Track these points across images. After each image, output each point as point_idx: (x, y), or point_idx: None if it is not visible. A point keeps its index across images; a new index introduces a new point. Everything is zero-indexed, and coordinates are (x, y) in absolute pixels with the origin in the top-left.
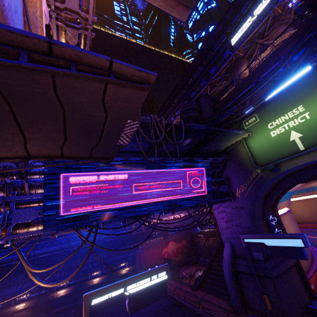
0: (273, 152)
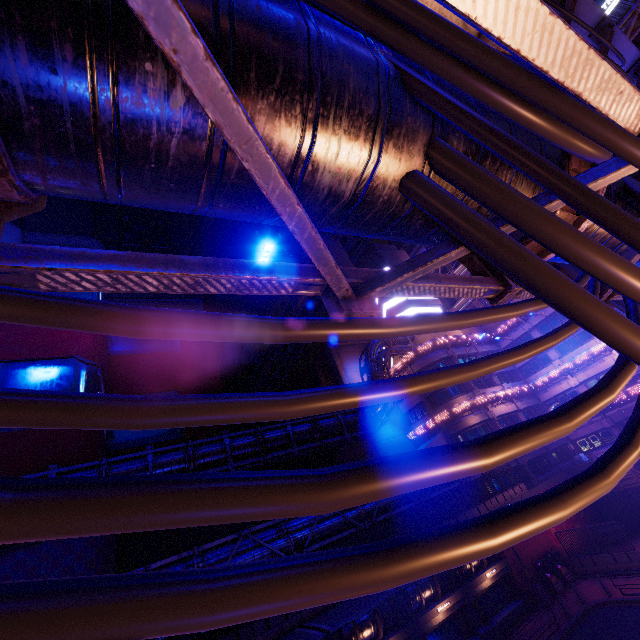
0: None
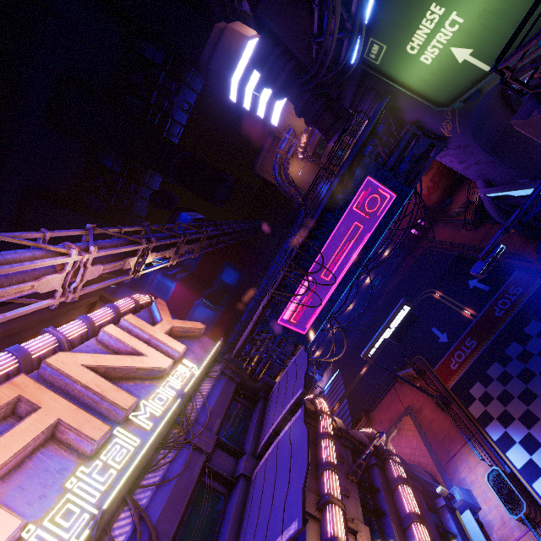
0: (447, 84)
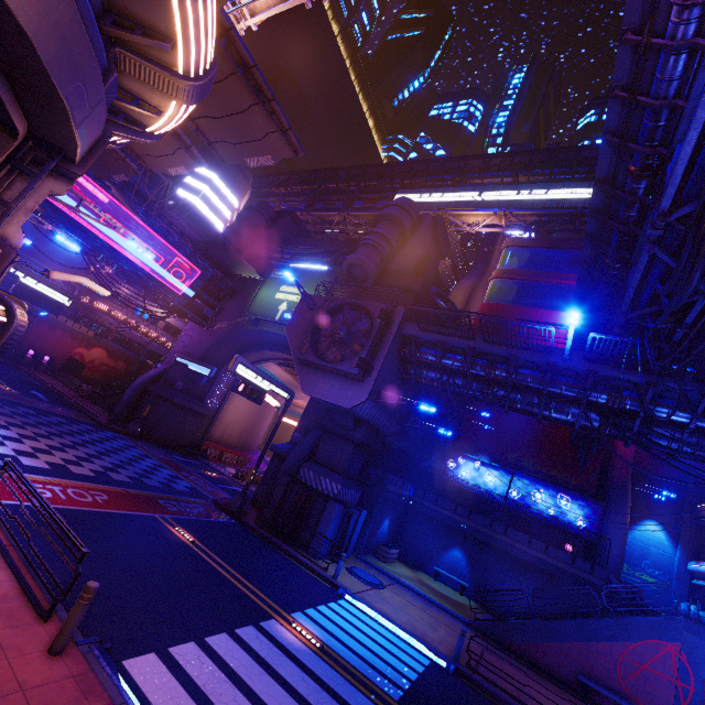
0: (265, 308)
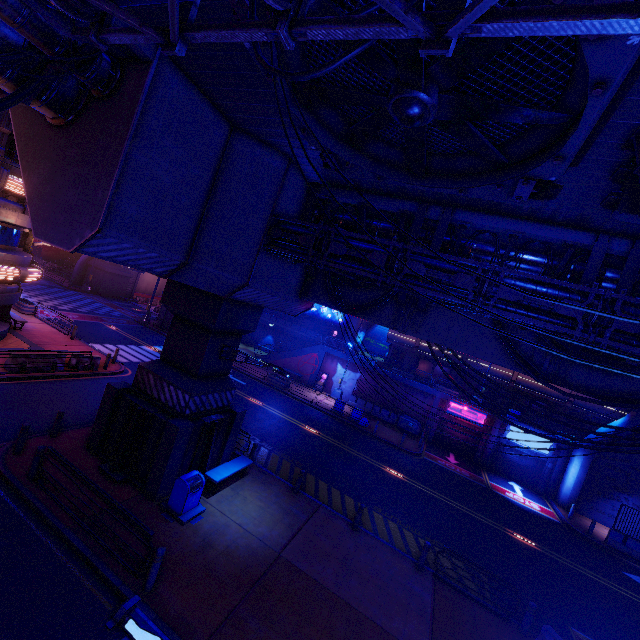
0: None
